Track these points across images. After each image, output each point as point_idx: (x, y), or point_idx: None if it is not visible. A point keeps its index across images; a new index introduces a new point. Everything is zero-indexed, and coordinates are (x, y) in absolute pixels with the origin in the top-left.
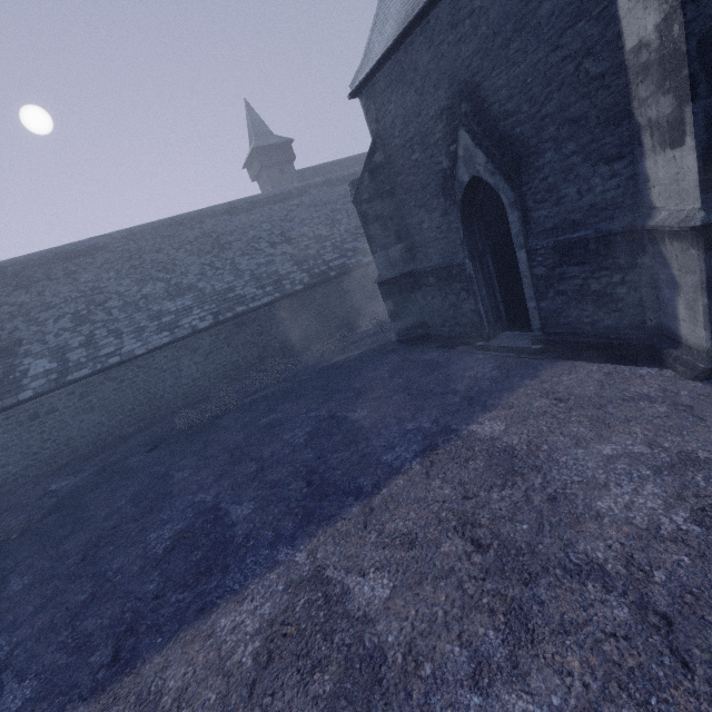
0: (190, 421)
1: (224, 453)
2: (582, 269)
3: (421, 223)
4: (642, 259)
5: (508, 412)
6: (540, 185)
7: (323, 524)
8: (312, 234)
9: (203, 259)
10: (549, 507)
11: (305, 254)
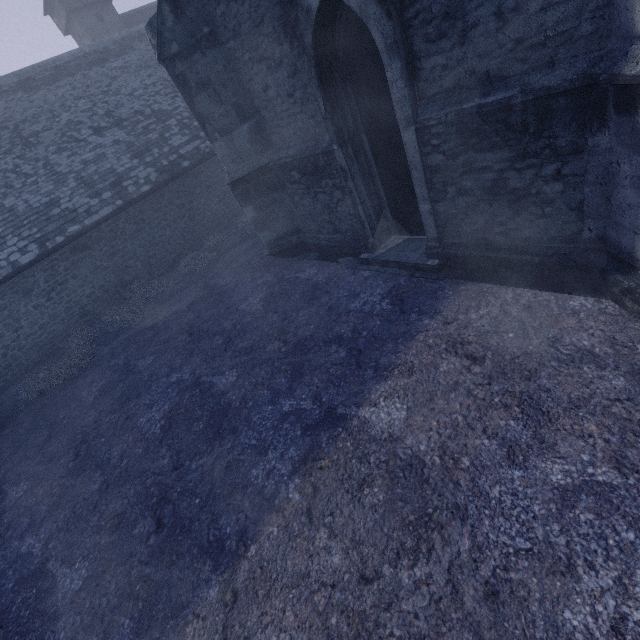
0: (39, 389)
1: (68, 450)
2: (497, 157)
3: (265, 88)
4: (595, 138)
5: (409, 381)
6: (433, 4)
7: (168, 628)
8: (149, 110)
9: (1, 164)
10: (489, 619)
11: (145, 140)
